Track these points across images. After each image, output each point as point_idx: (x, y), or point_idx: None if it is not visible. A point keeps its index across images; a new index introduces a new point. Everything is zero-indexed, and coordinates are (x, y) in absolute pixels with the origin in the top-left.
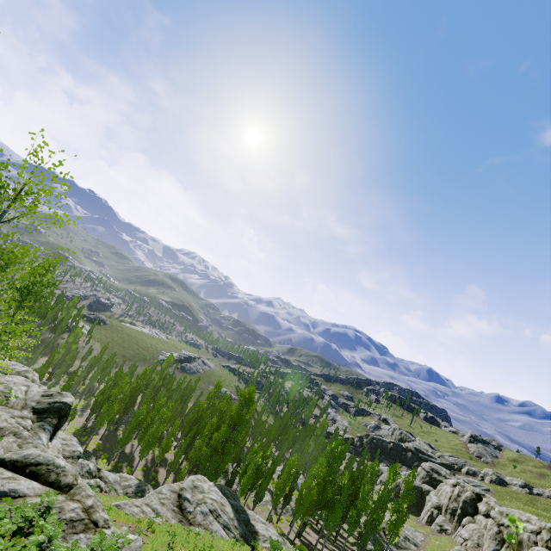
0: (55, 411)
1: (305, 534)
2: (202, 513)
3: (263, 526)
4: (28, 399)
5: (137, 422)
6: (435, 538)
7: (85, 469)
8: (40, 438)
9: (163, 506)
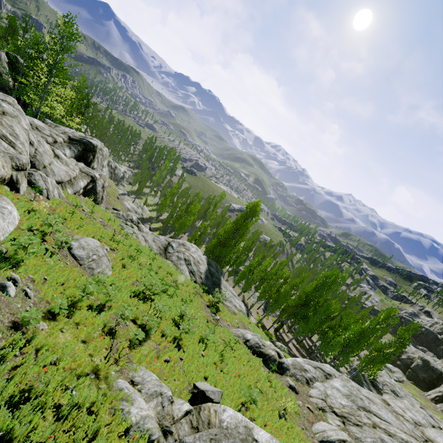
0: (82, 144)
1: (283, 334)
2: (178, 257)
3: (230, 294)
4: (70, 134)
5: (179, 215)
6: (434, 413)
7: (129, 218)
8: (63, 150)
9: (153, 242)
